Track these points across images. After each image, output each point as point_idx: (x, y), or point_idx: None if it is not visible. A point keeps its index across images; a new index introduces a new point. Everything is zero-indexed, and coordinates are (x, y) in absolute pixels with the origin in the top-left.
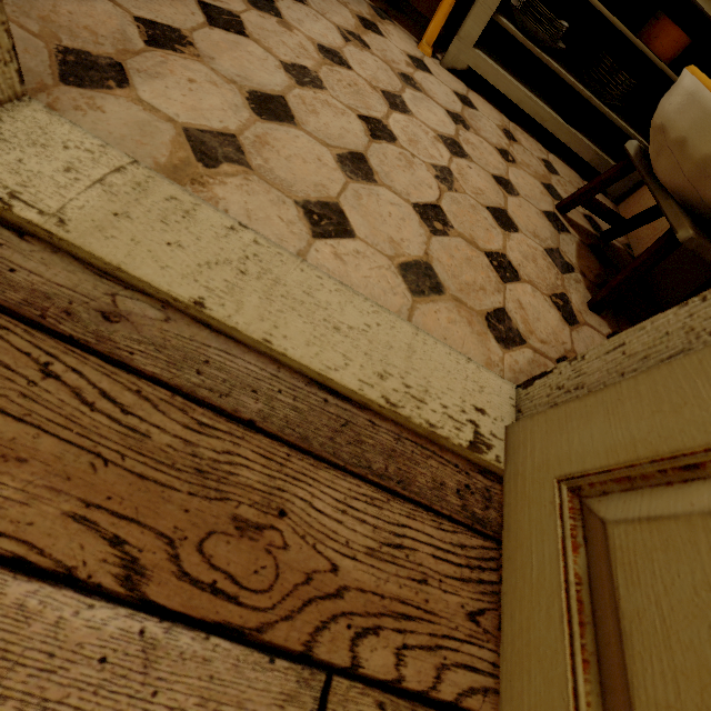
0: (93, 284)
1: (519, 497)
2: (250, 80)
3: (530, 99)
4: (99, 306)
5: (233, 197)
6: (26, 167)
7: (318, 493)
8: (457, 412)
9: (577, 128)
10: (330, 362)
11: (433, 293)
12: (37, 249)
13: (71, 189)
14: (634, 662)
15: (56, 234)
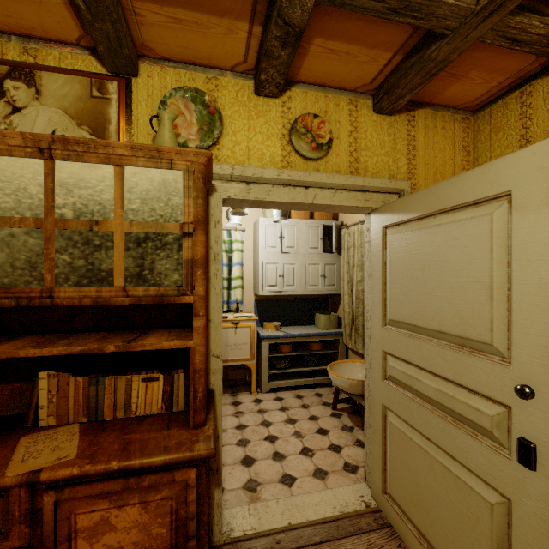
0: (269, 538)
1: (383, 508)
2: (237, 458)
3: (295, 381)
4: (274, 542)
5: (267, 494)
6: (238, 523)
7: (346, 545)
8: (357, 501)
9: (315, 376)
10: (322, 514)
11: (326, 475)
12: (254, 540)
13: (248, 521)
14: (404, 510)
15: (257, 532)
